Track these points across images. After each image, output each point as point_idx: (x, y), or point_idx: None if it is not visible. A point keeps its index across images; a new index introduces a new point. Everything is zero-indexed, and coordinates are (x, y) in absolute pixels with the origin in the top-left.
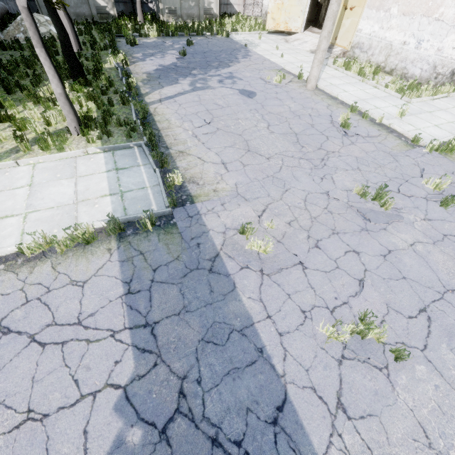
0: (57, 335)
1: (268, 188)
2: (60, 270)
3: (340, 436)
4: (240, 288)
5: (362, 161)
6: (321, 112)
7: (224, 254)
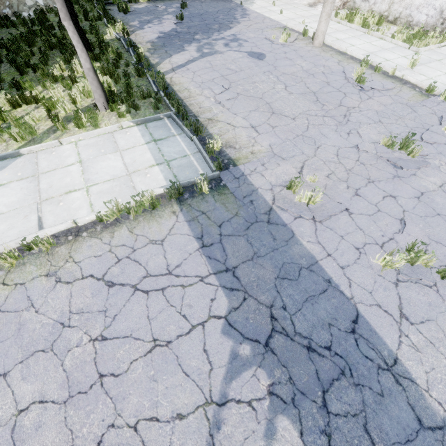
0: (155, 284)
1: (301, 147)
2: (137, 233)
3: (407, 336)
4: (299, 235)
5: (383, 114)
6: (334, 69)
7: (276, 208)
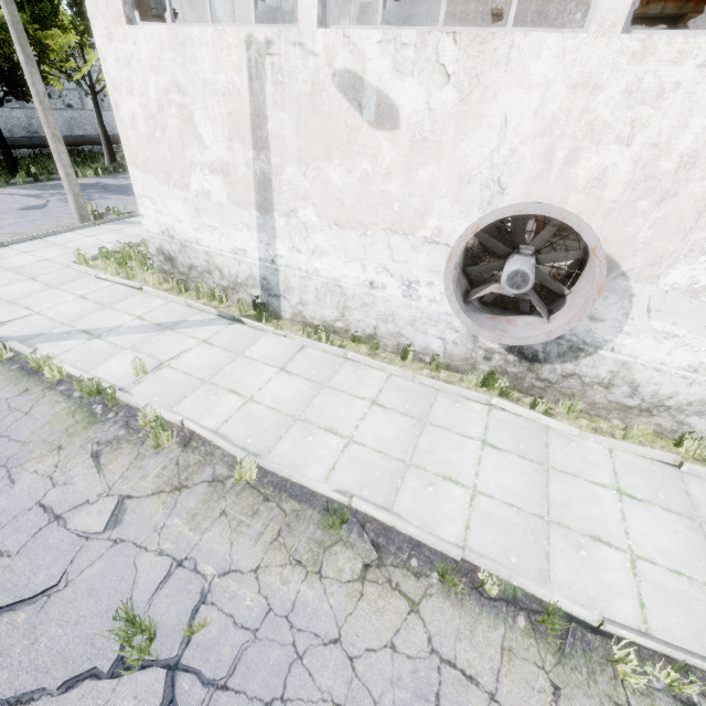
0: None
1: None
2: None
3: None
4: None
5: None
6: None
7: None
